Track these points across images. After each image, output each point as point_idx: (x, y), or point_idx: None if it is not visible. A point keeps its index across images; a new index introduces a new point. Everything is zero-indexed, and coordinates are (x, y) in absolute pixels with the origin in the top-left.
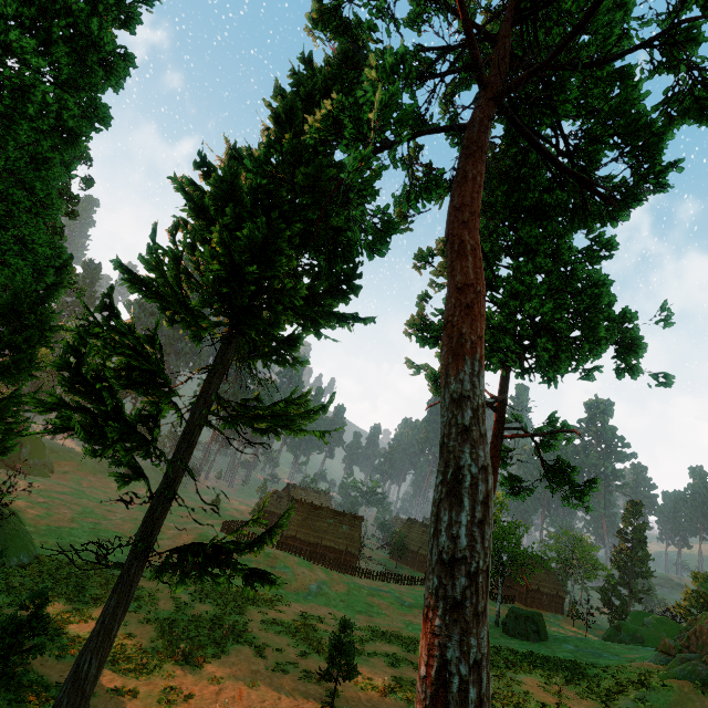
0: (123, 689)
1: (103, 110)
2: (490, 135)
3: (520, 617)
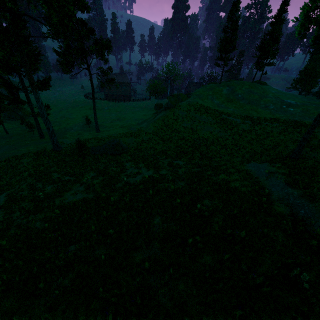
0: (55, 130)
1: None
2: None
3: (156, 105)
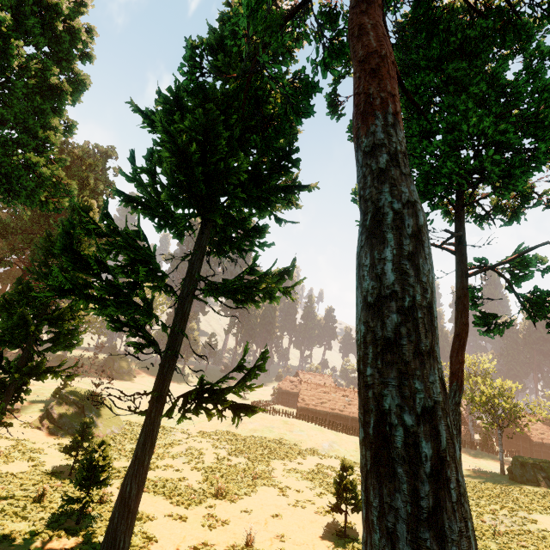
0: (176, 515)
1: (81, 73)
2: (402, 6)
3: (526, 465)
